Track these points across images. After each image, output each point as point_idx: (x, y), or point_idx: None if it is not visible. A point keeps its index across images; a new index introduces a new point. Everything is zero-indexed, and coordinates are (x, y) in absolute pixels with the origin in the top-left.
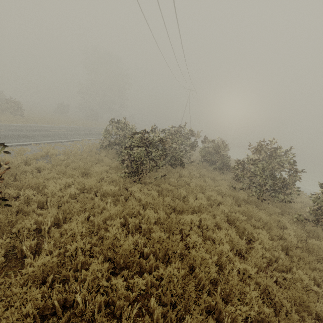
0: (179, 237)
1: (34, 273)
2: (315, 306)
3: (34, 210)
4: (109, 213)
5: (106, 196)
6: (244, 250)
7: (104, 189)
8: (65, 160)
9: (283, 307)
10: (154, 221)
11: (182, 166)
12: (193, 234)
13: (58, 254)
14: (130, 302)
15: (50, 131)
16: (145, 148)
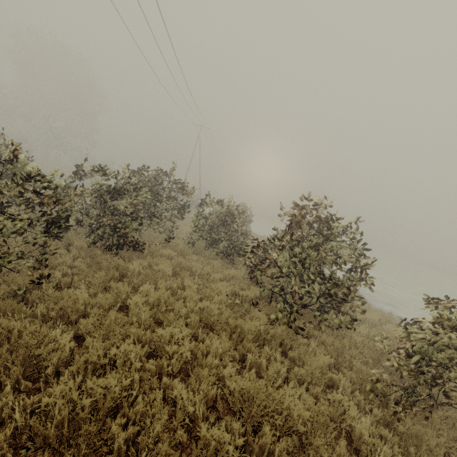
0: None
1: None
2: None
3: None
4: None
5: None
6: None
7: None
8: None
9: None
10: None
11: (138, 250)
12: None
13: None
14: None
15: None
16: None
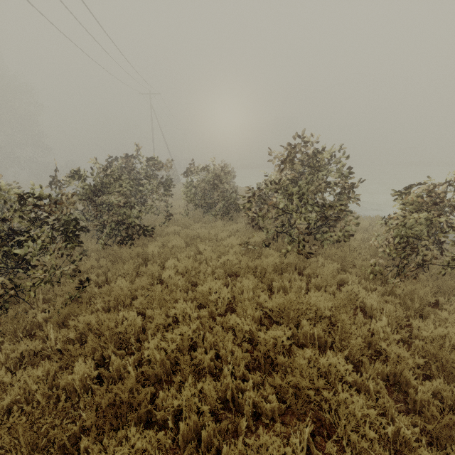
0: None
1: None
2: None
3: None
4: None
5: None
6: None
7: None
8: None
9: None
10: None
11: (148, 235)
12: None
13: None
14: None
15: None
16: None
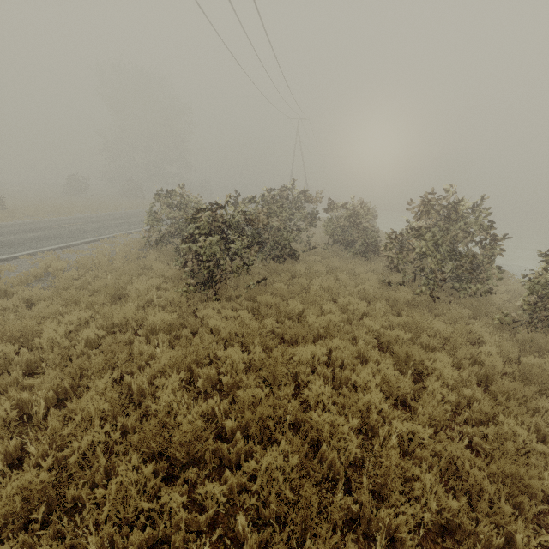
0: (292, 390)
1: (3, 509)
2: (541, 478)
3: (18, 381)
4: (159, 366)
5: (157, 333)
6: (410, 395)
7: (151, 321)
8: (81, 277)
9: (484, 494)
10: (243, 367)
11: (295, 257)
12: (316, 381)
13: (62, 458)
14: (203, 529)
15: (54, 228)
16: (219, 236)
